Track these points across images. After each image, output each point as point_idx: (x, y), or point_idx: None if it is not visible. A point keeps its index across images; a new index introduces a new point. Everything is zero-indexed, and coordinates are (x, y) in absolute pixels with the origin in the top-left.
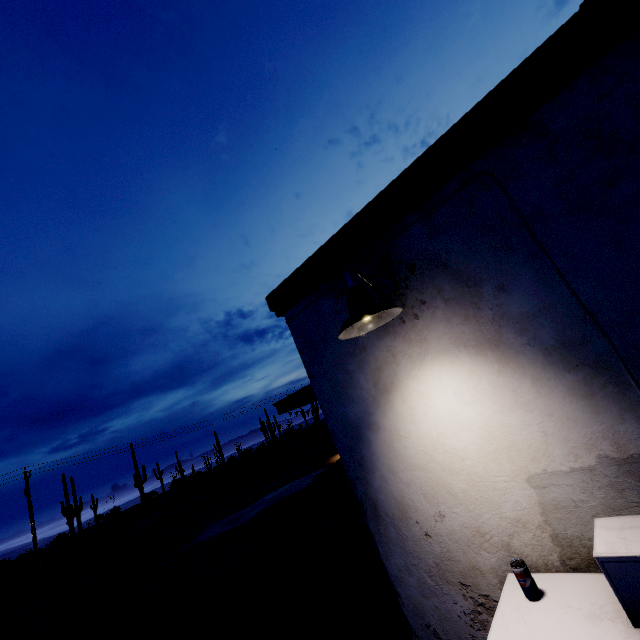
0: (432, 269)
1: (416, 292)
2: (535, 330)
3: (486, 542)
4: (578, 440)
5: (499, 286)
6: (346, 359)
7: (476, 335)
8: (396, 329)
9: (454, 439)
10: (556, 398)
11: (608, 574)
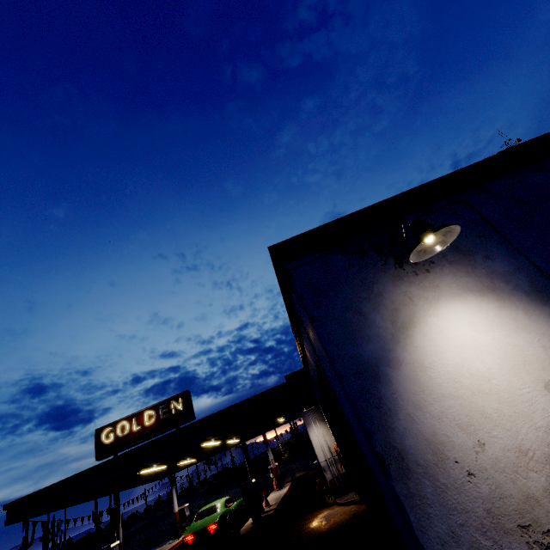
0: None
1: None
2: (515, 281)
3: (531, 460)
4: None
5: (485, 256)
6: (360, 302)
7: (477, 284)
8: (411, 279)
9: (477, 362)
10: (543, 322)
11: None
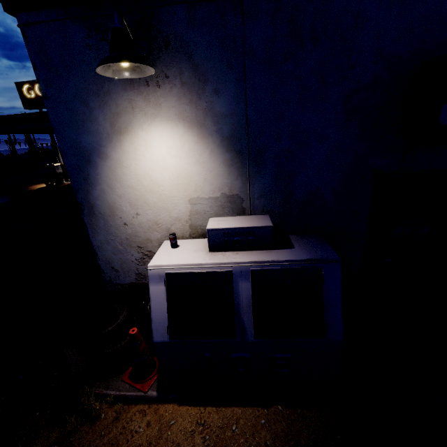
0: (181, 53)
1: (164, 65)
2: (222, 125)
3: (158, 228)
4: (217, 185)
5: (216, 89)
6: (89, 95)
7: (192, 115)
8: (141, 88)
9: (158, 174)
10: (217, 164)
11: (208, 235)
